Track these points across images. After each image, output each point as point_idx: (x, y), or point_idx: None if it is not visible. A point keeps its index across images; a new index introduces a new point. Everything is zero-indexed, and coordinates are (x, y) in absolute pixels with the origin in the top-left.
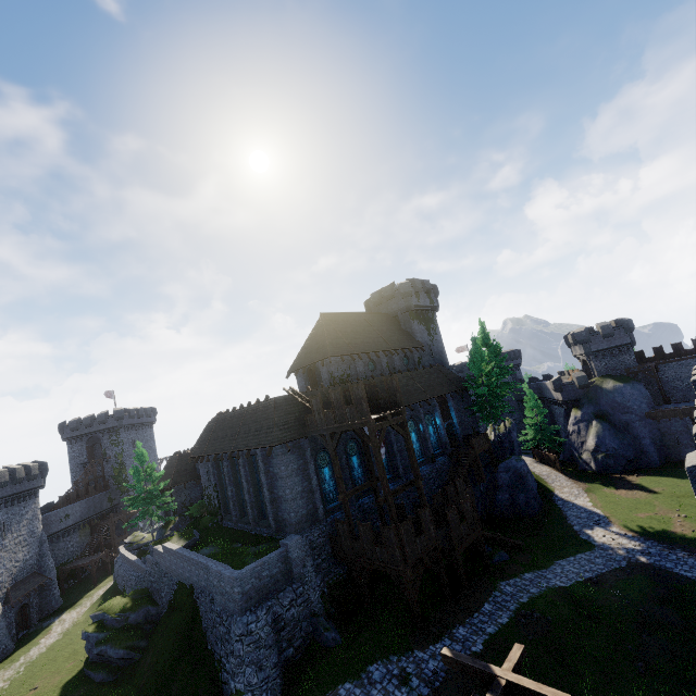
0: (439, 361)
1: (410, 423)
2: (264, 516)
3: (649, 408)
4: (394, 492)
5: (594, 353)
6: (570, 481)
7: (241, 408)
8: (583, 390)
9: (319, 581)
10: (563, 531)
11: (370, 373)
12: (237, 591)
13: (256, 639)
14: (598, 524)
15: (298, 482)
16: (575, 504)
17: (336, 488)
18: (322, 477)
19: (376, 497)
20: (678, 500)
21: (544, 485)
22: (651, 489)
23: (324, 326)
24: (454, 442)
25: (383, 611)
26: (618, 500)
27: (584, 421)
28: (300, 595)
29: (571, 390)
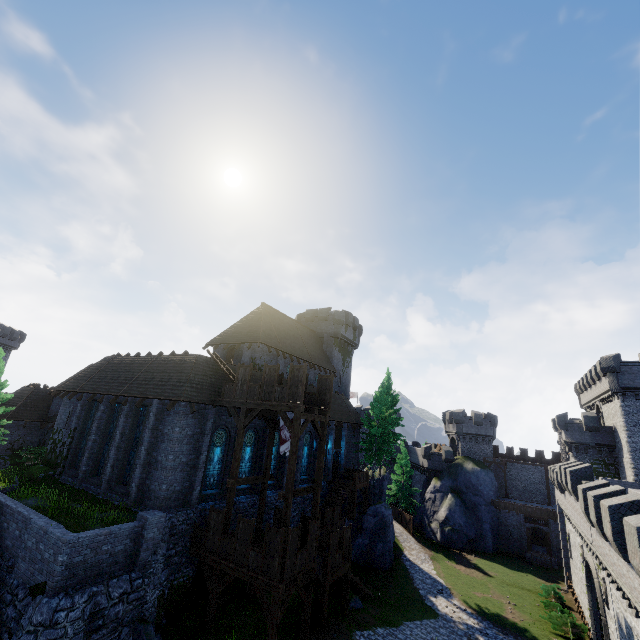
0: (343, 392)
1: (307, 436)
2: (125, 480)
3: (495, 496)
4: (294, 491)
5: (464, 435)
6: (419, 544)
7: (150, 355)
8: (447, 464)
9: (164, 577)
10: (410, 592)
11: (286, 375)
12: (62, 559)
13: (58, 636)
14: (442, 593)
15: (186, 451)
16: (422, 568)
17: (219, 474)
18: (211, 456)
19: (262, 496)
20: (508, 588)
21: (396, 542)
22: (486, 572)
23: (262, 315)
24: (335, 471)
25: (227, 635)
26: (458, 575)
27: (441, 492)
28: (136, 589)
29: (437, 461)
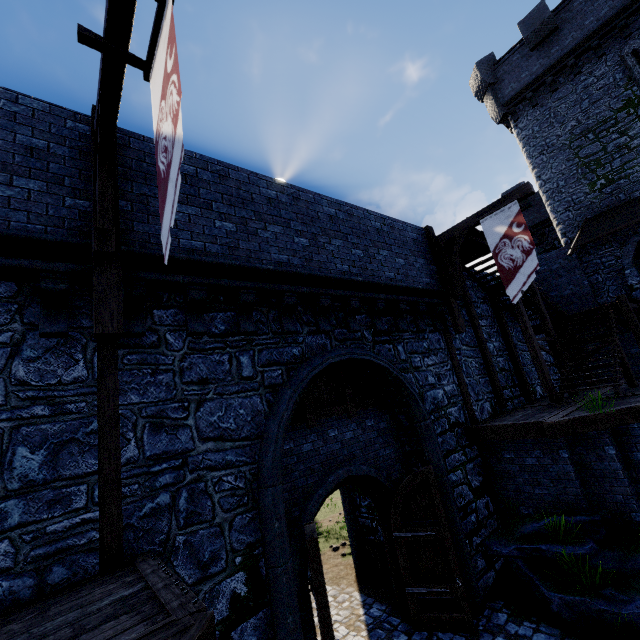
0: None
1: None
2: None
3: None
4: None
5: None
6: None
7: None
8: None
9: None
10: None
11: None
12: None
13: None
14: None
15: None
16: None
17: None
18: None
19: None
20: None
21: None
22: None
23: None
24: None
25: None
26: None
27: None
28: None
29: None
